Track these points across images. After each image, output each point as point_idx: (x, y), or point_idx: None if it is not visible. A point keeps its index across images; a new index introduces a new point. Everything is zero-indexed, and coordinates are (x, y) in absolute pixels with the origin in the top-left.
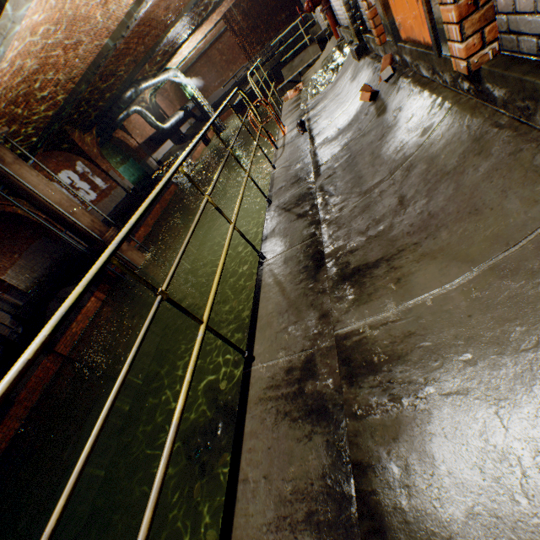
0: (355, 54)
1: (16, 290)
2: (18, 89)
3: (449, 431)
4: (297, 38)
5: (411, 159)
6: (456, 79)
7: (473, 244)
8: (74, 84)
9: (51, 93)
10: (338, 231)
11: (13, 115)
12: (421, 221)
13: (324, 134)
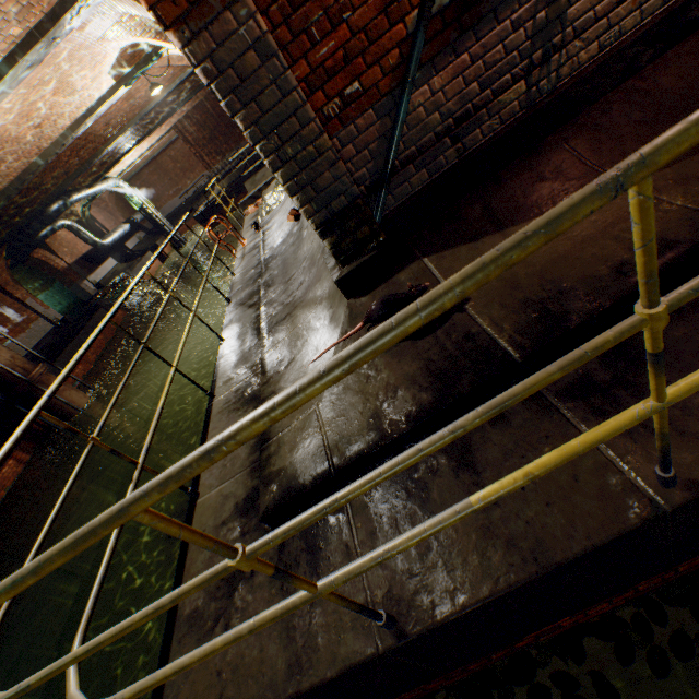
0: None
1: None
2: None
3: (296, 367)
4: None
5: (307, 258)
6: None
7: (317, 294)
8: None
9: None
10: (270, 307)
11: None
12: (306, 290)
13: (271, 245)
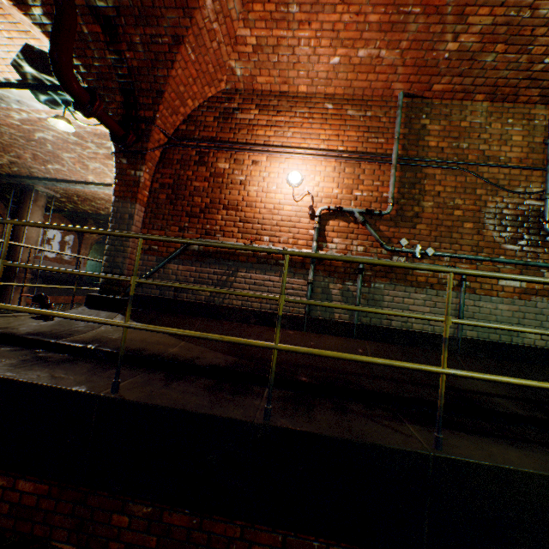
0: None
1: None
2: (88, 195)
3: None
4: None
5: None
6: None
7: None
8: None
9: (101, 207)
10: None
11: (72, 196)
12: None
13: None
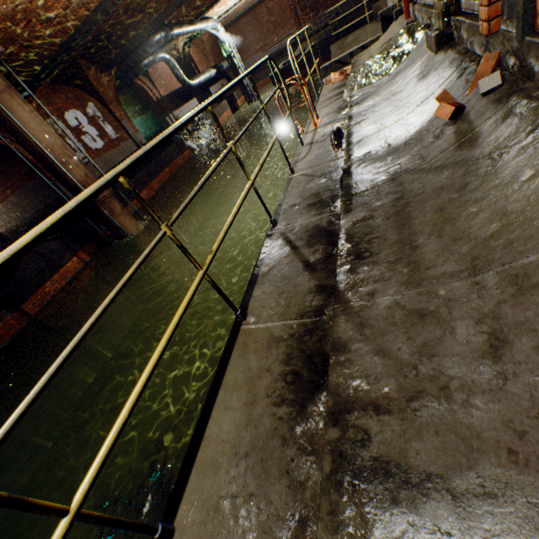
0: (434, 42)
1: None
2: (15, 2)
3: None
4: (356, 12)
5: (528, 264)
6: None
7: None
8: (88, 12)
9: (58, 16)
10: (361, 341)
11: (9, 33)
12: None
13: (367, 146)
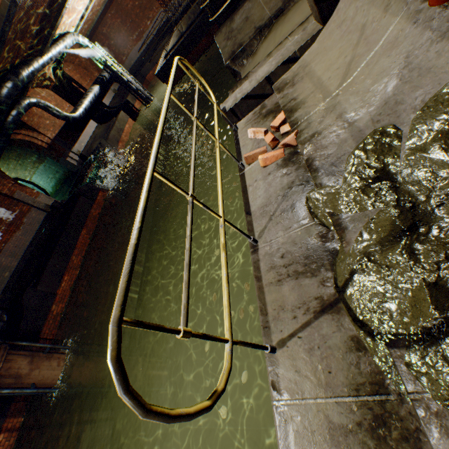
0: None
1: None
2: None
3: None
4: None
5: None
6: None
7: None
8: None
9: None
10: None
11: None
12: None
13: None
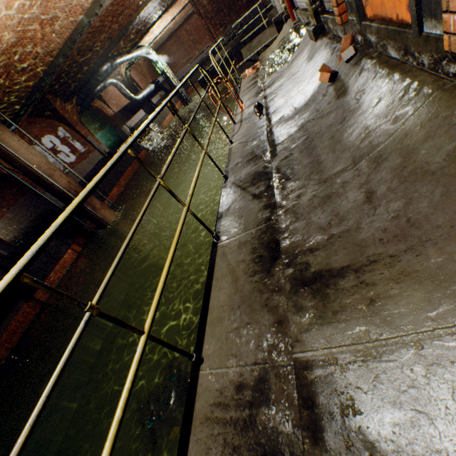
0: (312, 34)
1: (1, 242)
2: None
3: None
4: (256, 21)
5: (380, 150)
6: (439, 61)
7: None
8: (52, 58)
9: (30, 65)
10: (296, 222)
11: None
12: (397, 228)
13: (280, 112)
